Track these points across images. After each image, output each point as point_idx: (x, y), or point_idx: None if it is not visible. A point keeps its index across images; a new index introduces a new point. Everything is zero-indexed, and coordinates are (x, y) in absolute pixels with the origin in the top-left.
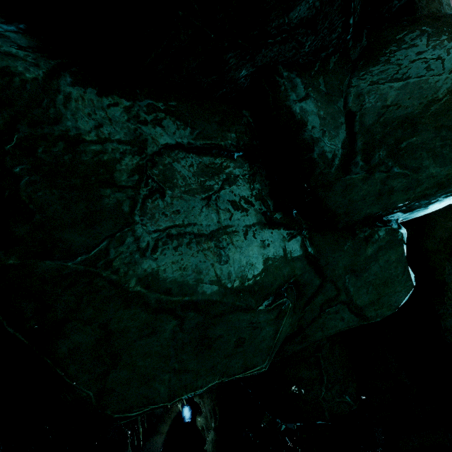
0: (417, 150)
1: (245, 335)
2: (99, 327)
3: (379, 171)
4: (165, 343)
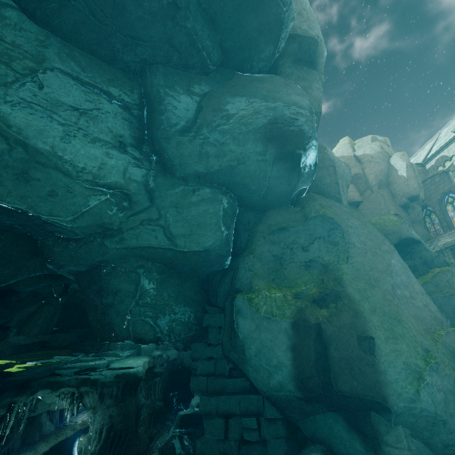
0: (225, 133)
1: (59, 192)
2: None
3: (200, 138)
4: None
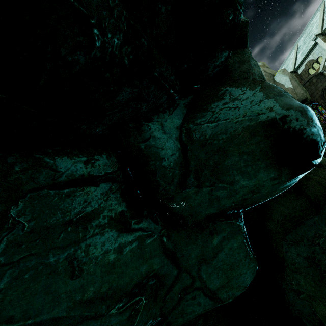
0: (229, 169)
1: None
2: None
3: (205, 186)
4: None
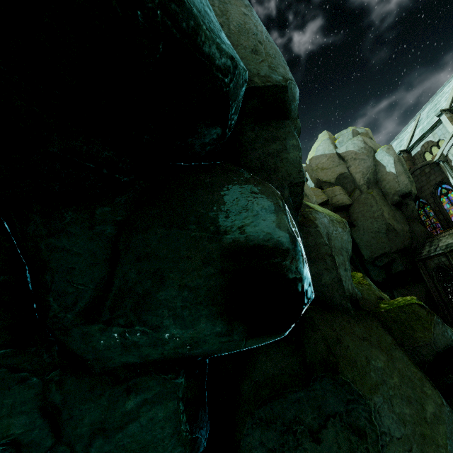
0: (160, 306)
1: None
2: None
3: (118, 324)
4: None
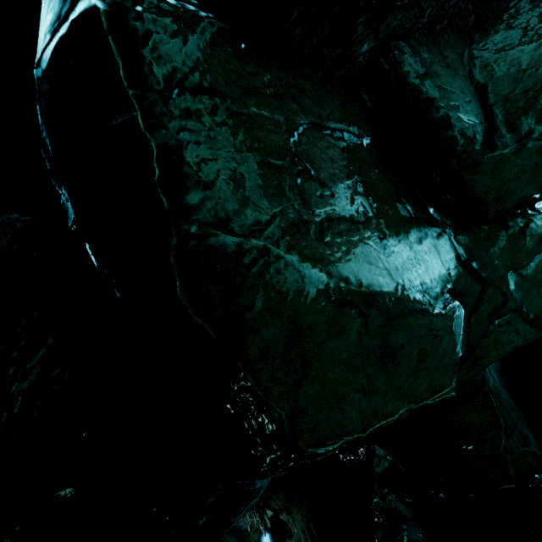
0: None
1: (426, 346)
2: (287, 320)
3: (533, 140)
4: (352, 349)
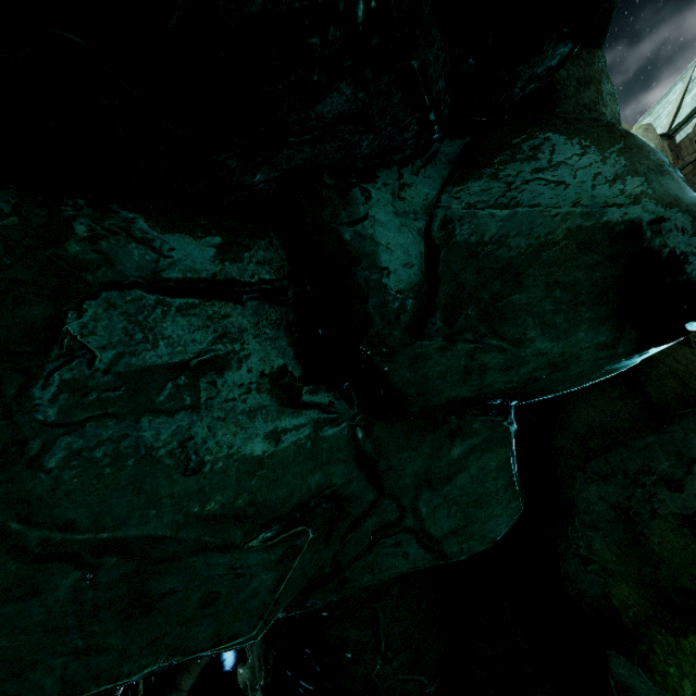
0: (519, 313)
1: (220, 588)
2: None
3: (464, 340)
4: (57, 609)
